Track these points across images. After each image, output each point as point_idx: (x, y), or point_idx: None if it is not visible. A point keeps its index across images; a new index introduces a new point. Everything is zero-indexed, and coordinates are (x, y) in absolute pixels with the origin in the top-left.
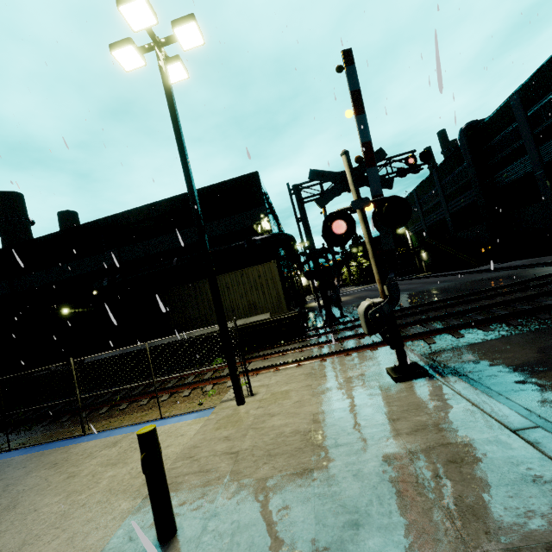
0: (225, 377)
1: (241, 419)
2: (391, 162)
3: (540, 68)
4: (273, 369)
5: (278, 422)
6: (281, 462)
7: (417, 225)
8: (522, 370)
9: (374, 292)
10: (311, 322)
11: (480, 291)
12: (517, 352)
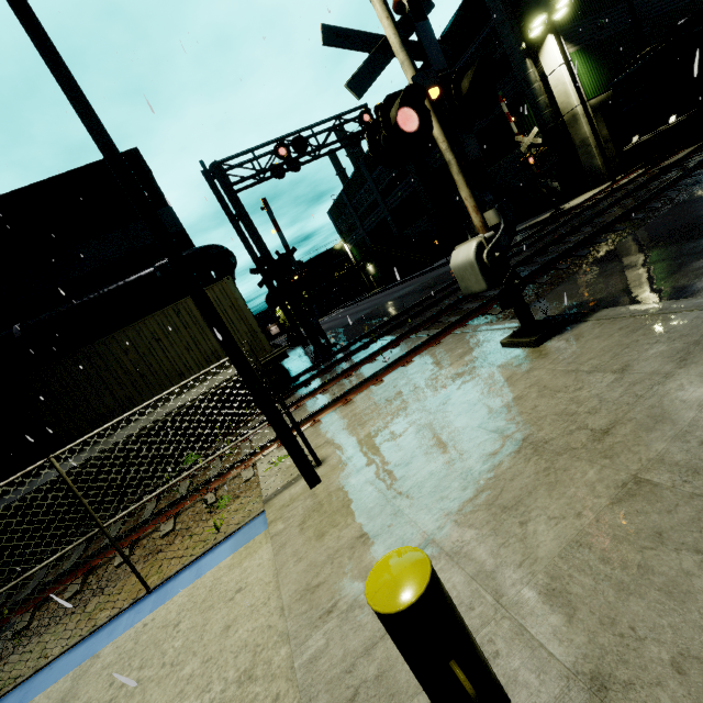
0: (231, 469)
1: (351, 498)
2: (339, 124)
3: (451, 23)
4: (310, 423)
5: (432, 465)
6: (554, 504)
7: (356, 234)
8: (642, 287)
9: (335, 322)
10: (289, 369)
11: None
12: (605, 281)
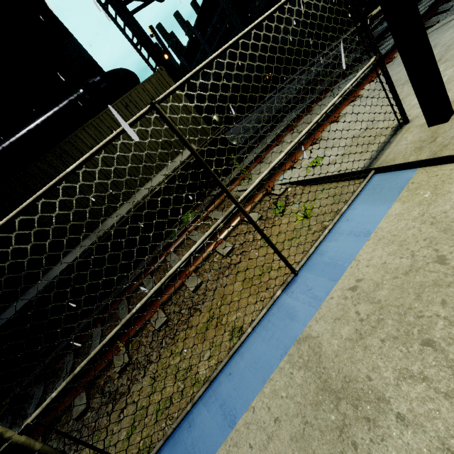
0: (256, 194)
1: None
2: None
3: None
4: (311, 142)
5: None
6: None
7: None
8: None
9: None
10: None
11: (328, 63)
12: None
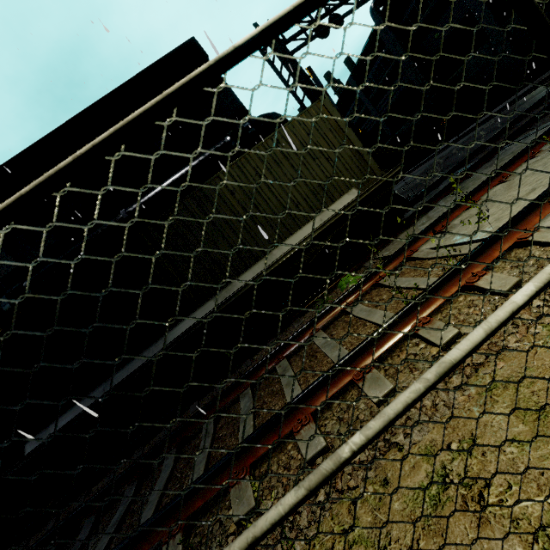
0: (494, 243)
1: None
2: None
3: None
4: None
5: None
6: None
7: None
8: None
9: None
10: None
11: None
12: None
